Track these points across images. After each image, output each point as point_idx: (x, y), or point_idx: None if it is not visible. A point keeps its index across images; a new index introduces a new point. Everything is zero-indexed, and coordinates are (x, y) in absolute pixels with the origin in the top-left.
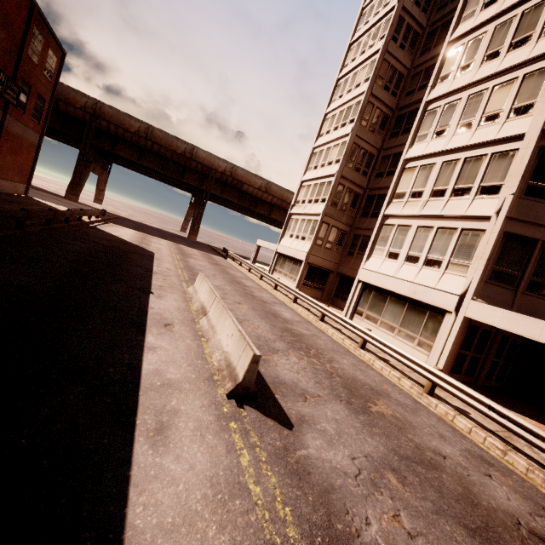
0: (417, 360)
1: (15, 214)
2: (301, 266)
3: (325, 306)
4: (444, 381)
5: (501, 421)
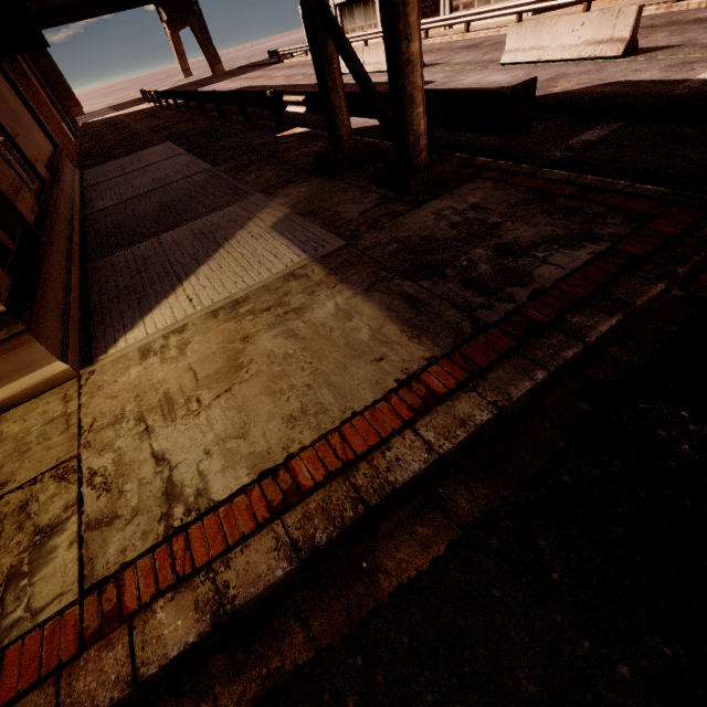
0: (506, 5)
1: (191, 93)
2: (375, 3)
3: (425, 20)
4: (525, 5)
5: (556, 4)
